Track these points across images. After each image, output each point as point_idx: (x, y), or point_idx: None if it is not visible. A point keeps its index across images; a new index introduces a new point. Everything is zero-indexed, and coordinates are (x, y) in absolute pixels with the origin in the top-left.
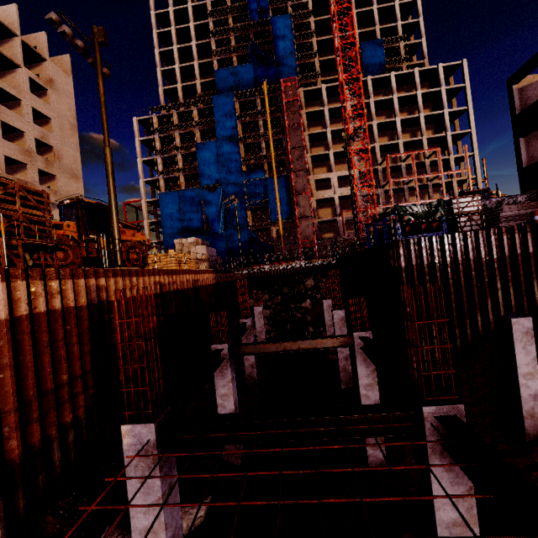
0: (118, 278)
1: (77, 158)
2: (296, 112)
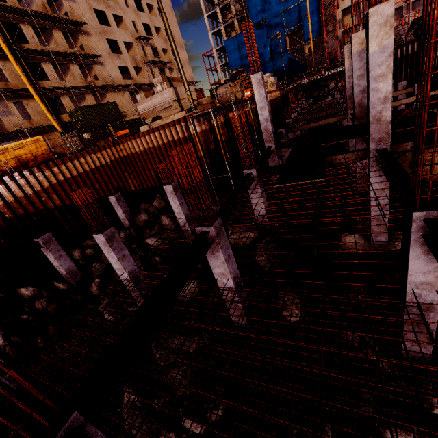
0: None
1: (179, 33)
2: None
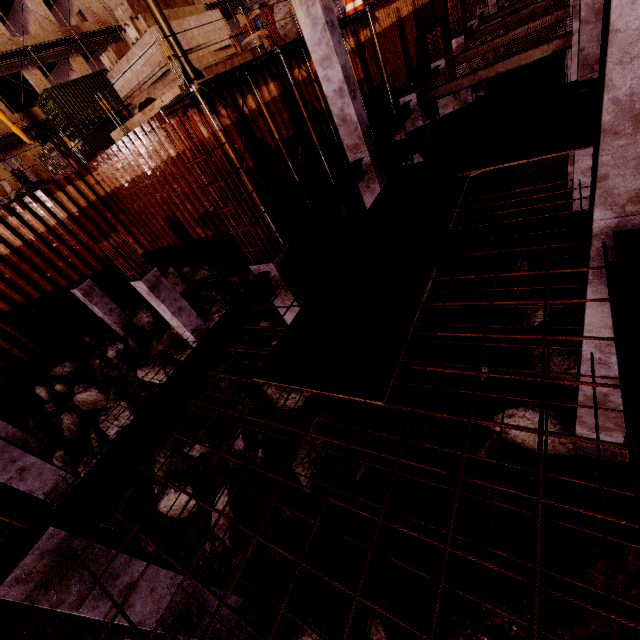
0: (400, 1)
1: None
2: None
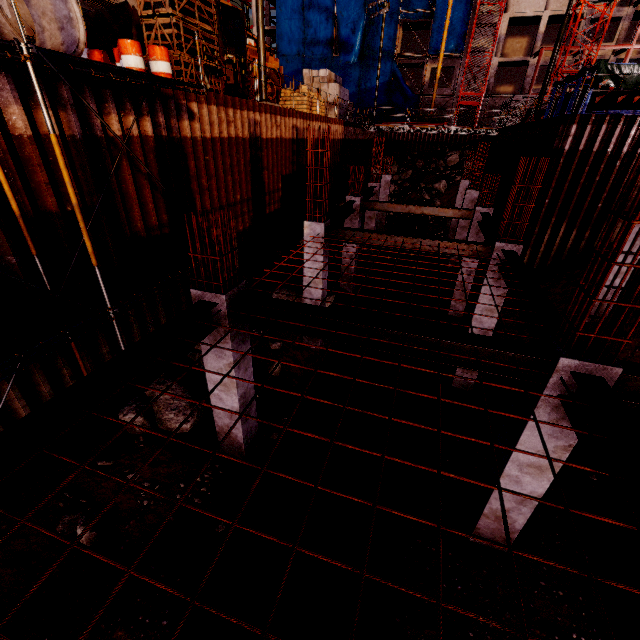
0: (267, 115)
1: None
2: None
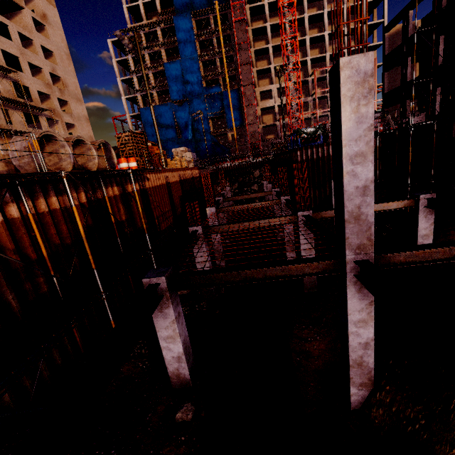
0: (170, 173)
1: (77, 84)
2: (243, 31)
